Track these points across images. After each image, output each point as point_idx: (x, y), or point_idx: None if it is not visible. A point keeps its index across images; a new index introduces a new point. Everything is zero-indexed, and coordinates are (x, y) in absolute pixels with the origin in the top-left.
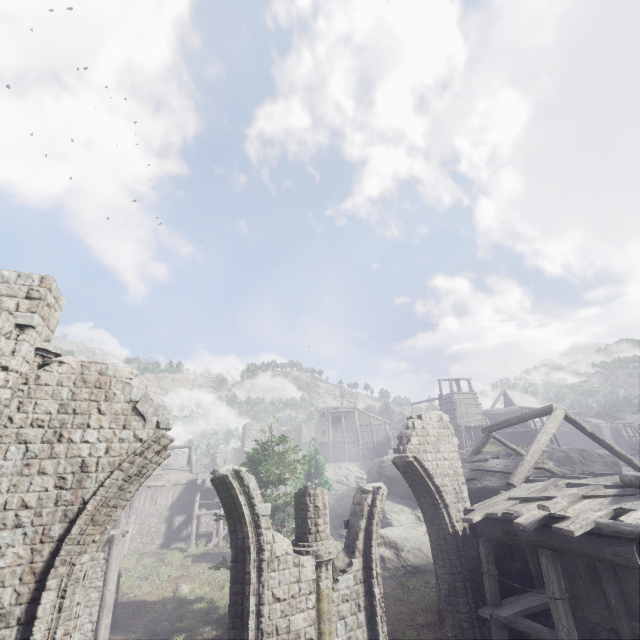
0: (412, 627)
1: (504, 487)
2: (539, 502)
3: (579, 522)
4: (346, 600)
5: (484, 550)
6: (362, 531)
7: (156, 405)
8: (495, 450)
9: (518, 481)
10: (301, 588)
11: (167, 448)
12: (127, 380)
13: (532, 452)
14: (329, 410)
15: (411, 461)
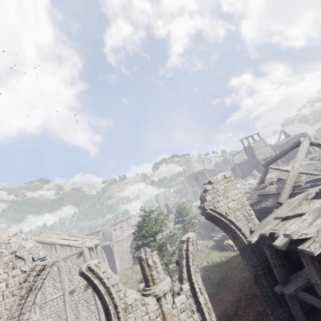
0: (249, 286)
1: (276, 205)
2: (293, 219)
3: (318, 241)
4: (183, 311)
5: (268, 252)
6: (184, 267)
7: (28, 249)
8: (274, 175)
9: (284, 199)
10: (150, 316)
11: (45, 268)
12: (7, 241)
13: (290, 177)
14: (191, 175)
15: (208, 212)
